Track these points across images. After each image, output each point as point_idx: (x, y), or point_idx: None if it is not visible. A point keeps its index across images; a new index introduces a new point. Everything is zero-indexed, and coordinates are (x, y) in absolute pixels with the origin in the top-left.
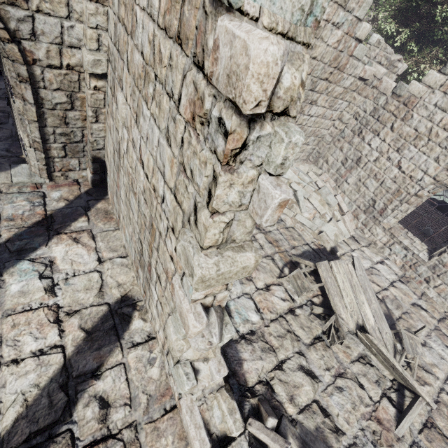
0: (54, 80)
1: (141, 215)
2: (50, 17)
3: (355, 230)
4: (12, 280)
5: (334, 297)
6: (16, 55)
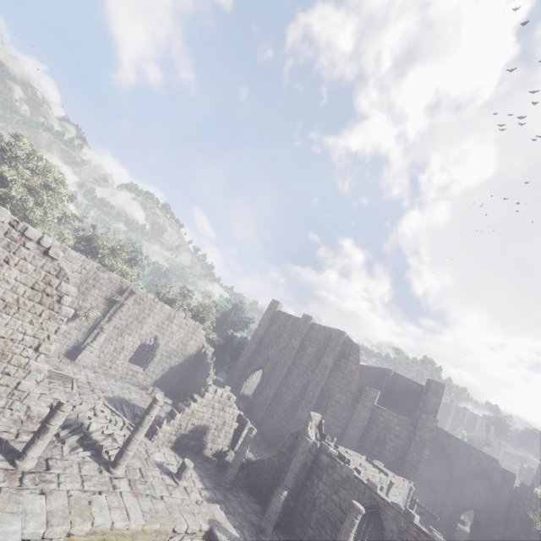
0: None
1: None
2: None
3: None
4: None
5: None
6: None
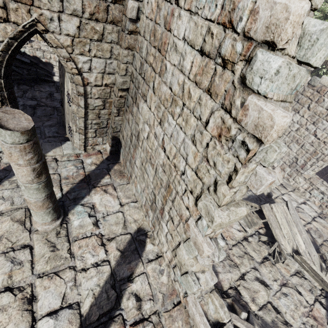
0: (97, 93)
1: (158, 178)
2: (100, 59)
3: (282, 179)
4: (74, 218)
5: (275, 229)
6: (79, 81)
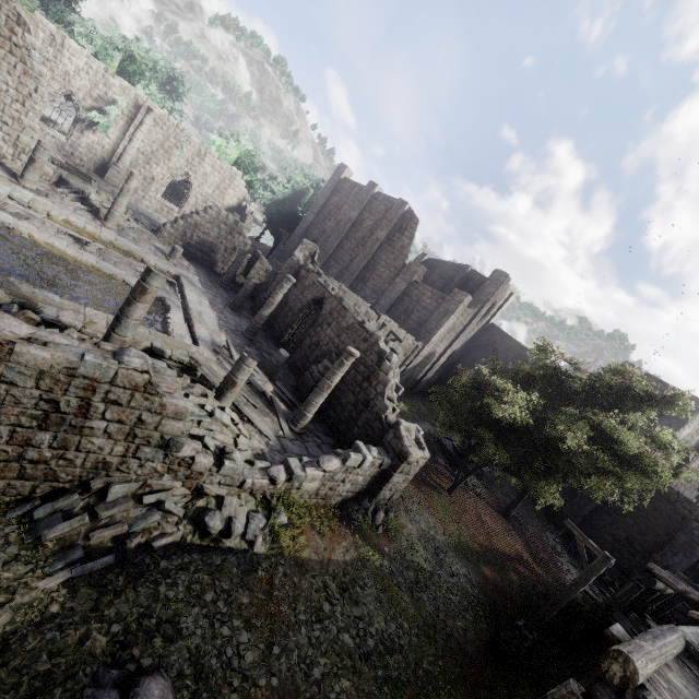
0: None
1: None
2: None
3: None
4: None
5: None
6: None
